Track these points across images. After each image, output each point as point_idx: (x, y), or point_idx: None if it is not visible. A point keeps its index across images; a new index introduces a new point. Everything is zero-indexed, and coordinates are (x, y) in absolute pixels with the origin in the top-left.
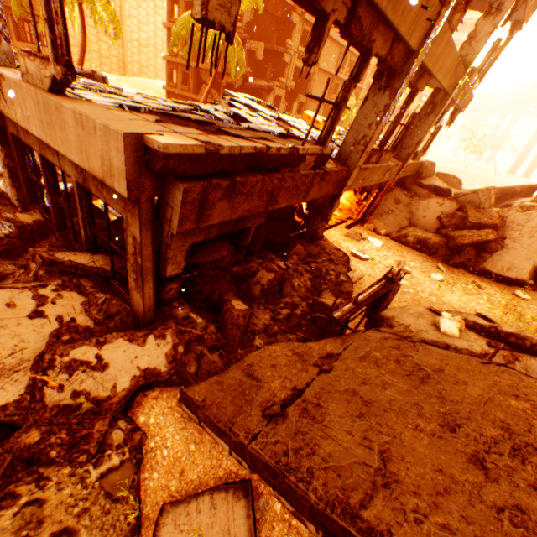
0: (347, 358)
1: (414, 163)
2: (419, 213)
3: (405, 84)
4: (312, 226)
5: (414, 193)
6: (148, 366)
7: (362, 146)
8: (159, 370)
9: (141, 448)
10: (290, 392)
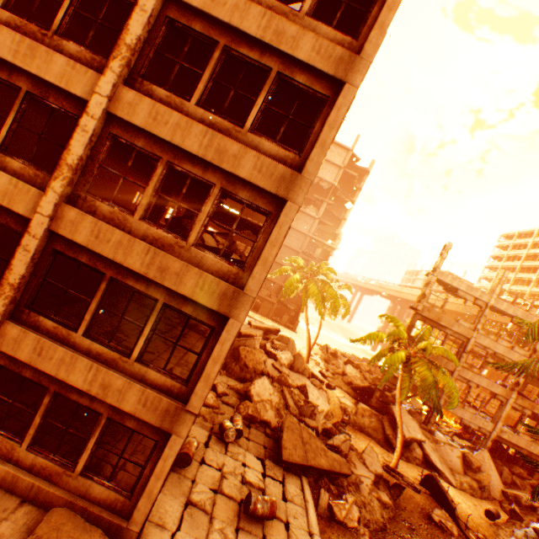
0: None
1: None
2: None
3: None
4: None
5: None
6: None
7: None
8: None
9: None
10: None
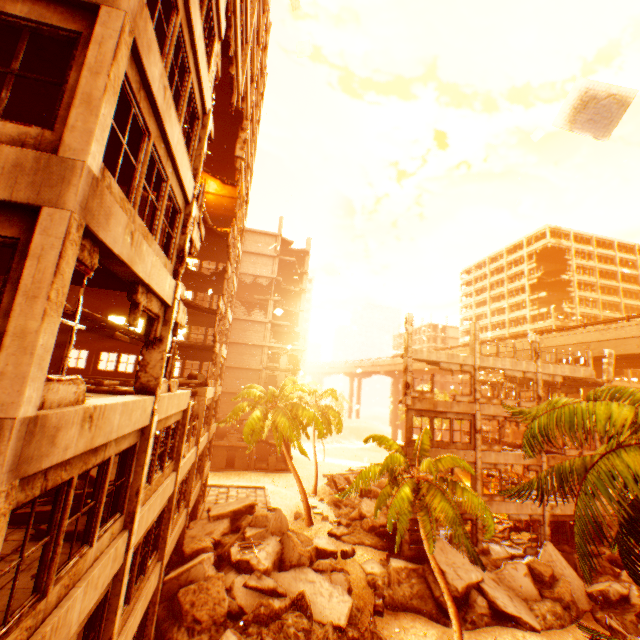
0: None
1: None
2: None
3: None
4: None
5: None
6: None
7: None
8: None
9: None
10: None
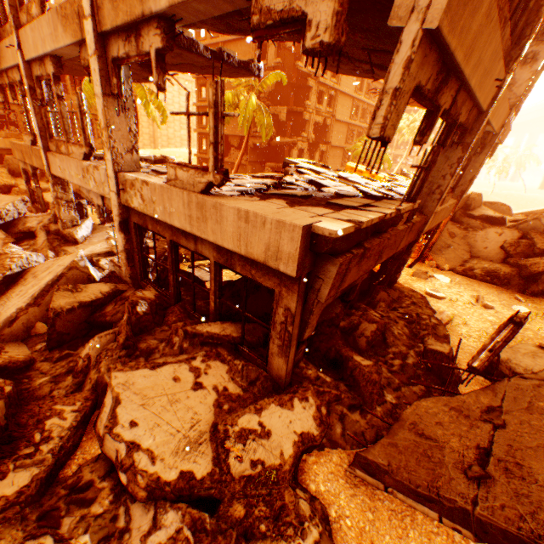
0: (512, 410)
1: (463, 197)
2: (479, 244)
3: (475, 138)
4: (390, 272)
5: (466, 225)
6: (301, 430)
7: (437, 195)
8: (312, 433)
9: (325, 518)
10: (475, 450)
